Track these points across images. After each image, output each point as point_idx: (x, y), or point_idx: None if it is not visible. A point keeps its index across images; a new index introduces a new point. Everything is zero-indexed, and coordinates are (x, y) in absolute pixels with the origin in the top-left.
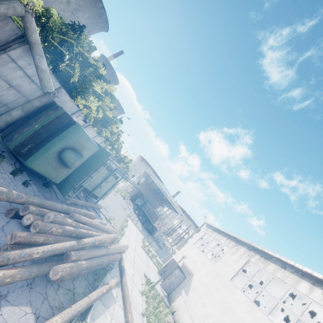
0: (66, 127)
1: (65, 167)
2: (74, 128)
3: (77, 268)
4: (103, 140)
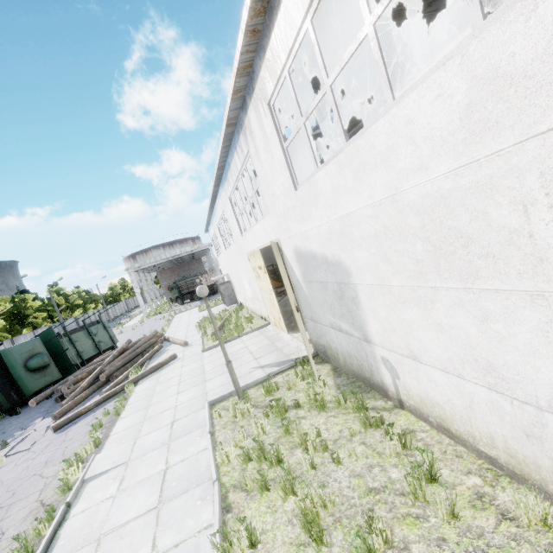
0: (3, 363)
1: (47, 369)
2: (5, 355)
3: (115, 367)
4: (49, 324)
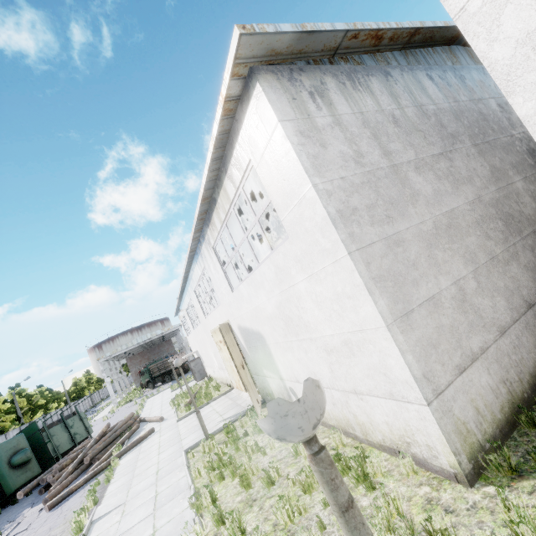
0: None
1: (28, 464)
2: None
3: (97, 449)
4: (16, 427)
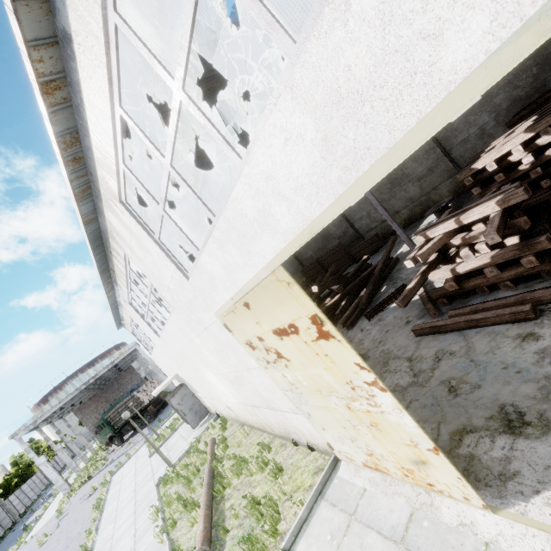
0: None
1: None
2: None
3: None
4: None
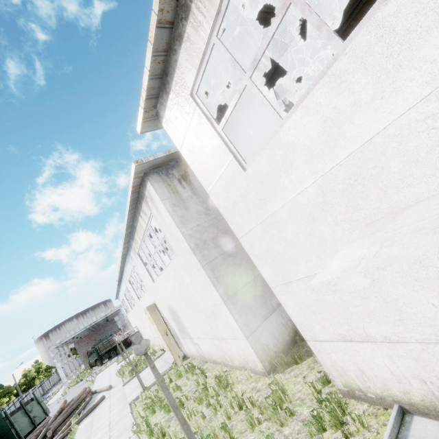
0: None
1: None
2: None
3: (58, 423)
4: None
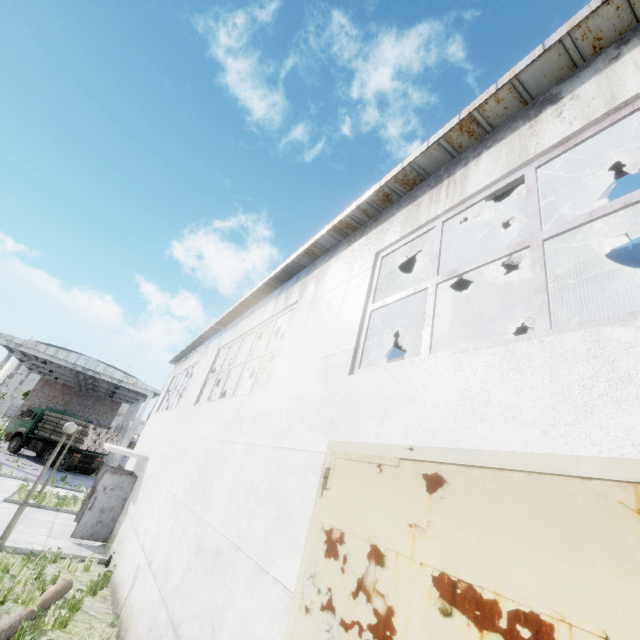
0: None
1: None
2: None
3: None
4: None
